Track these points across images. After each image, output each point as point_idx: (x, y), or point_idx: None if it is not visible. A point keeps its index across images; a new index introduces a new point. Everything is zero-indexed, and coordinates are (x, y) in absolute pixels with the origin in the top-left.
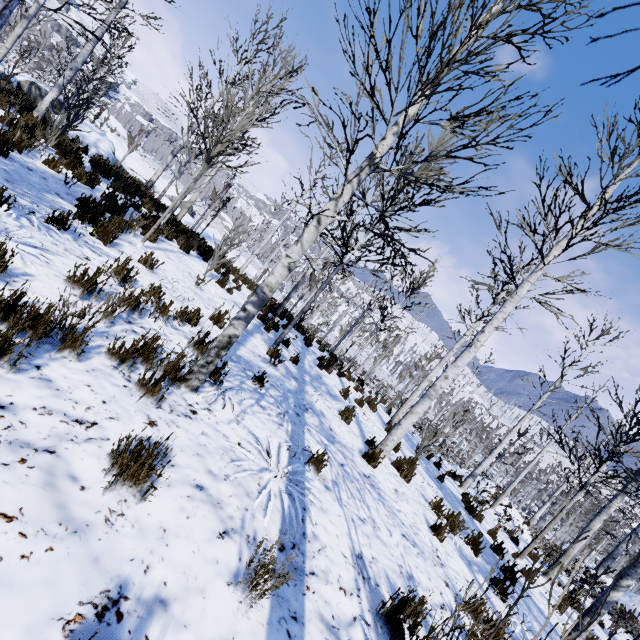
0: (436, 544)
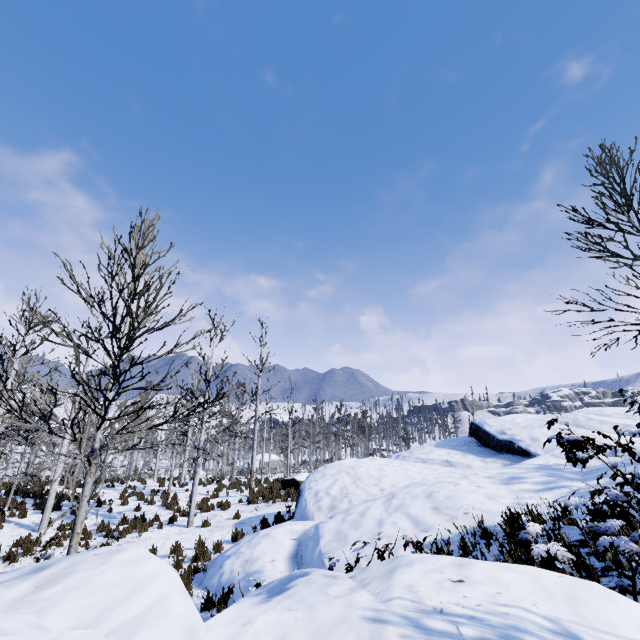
0: (207, 487)
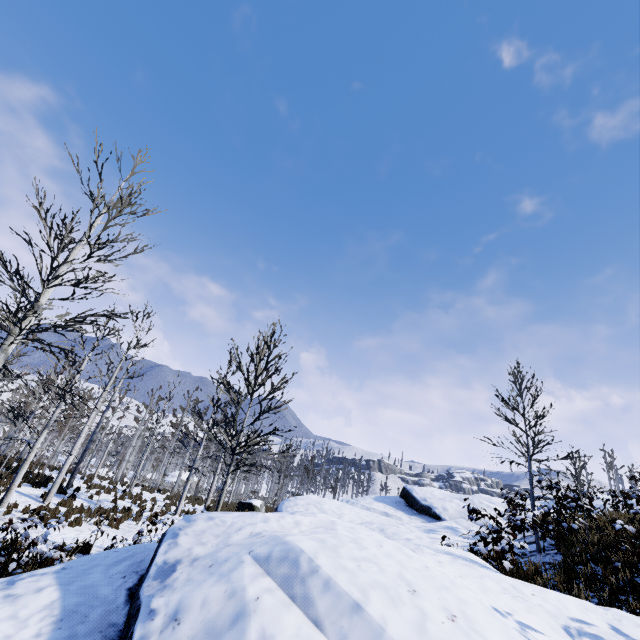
0: (153, 494)
